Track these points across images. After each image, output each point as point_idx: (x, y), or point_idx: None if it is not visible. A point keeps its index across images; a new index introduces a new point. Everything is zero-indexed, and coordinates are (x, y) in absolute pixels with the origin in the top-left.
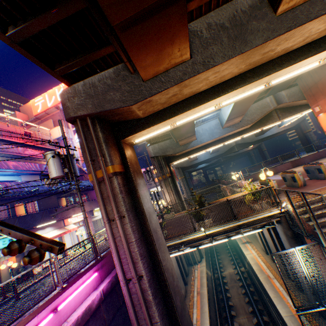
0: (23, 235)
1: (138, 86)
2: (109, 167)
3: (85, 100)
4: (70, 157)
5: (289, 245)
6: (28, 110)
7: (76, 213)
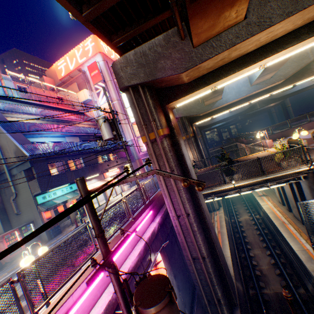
0: (179, 177)
1: (188, 53)
2: (159, 130)
3: (137, 70)
4: (115, 121)
5: (311, 197)
6: (52, 74)
7: (112, 168)
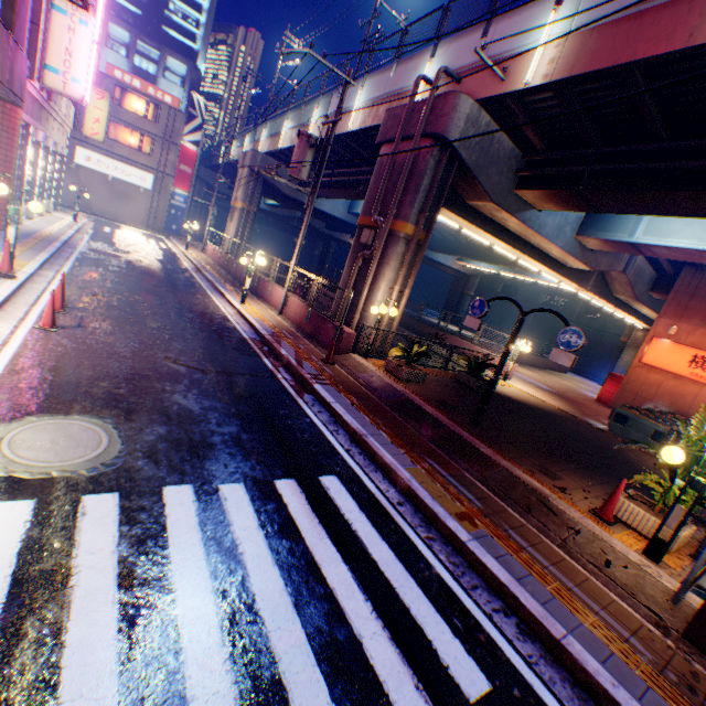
0: None
1: None
2: None
3: None
4: None
5: None
6: None
7: None
